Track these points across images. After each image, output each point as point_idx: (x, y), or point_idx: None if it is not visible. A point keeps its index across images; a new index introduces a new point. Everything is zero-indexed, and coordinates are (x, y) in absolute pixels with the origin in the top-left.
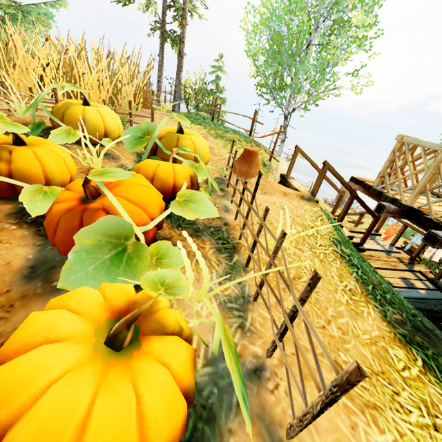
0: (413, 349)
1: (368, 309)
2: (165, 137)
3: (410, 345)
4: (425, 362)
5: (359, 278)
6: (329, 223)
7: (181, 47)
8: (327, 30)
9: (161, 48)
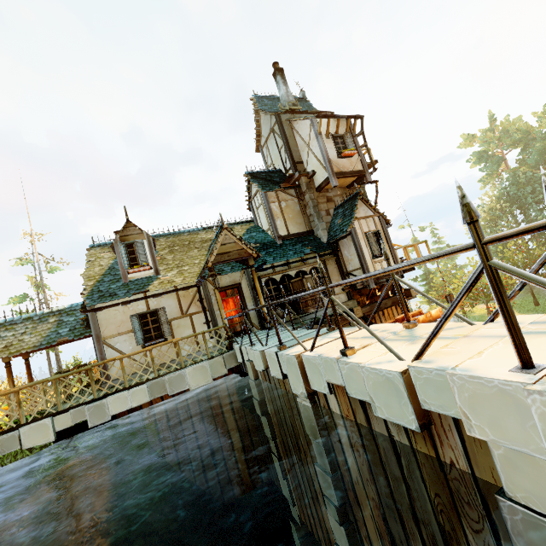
0: None
1: None
2: None
3: None
4: None
5: None
6: None
7: (56, 351)
8: None
9: (47, 356)
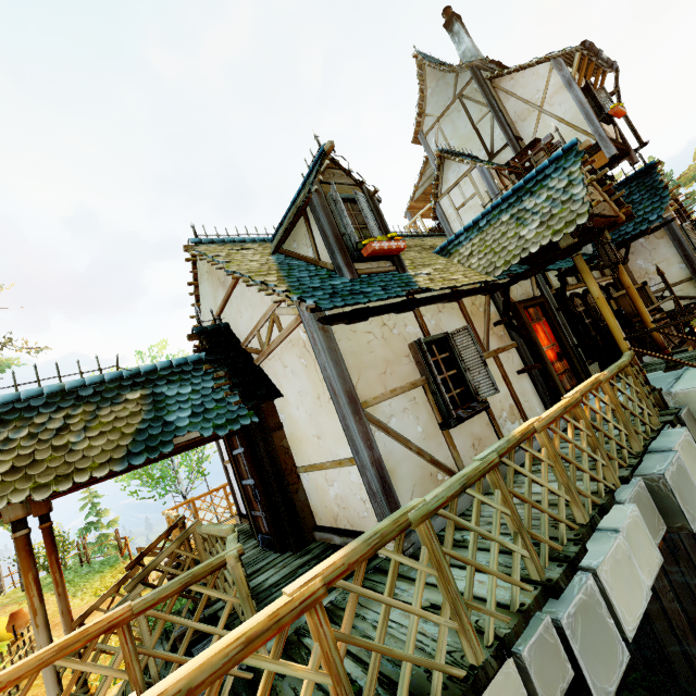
0: None
1: None
2: None
3: None
4: None
5: None
6: None
7: None
8: None
9: None
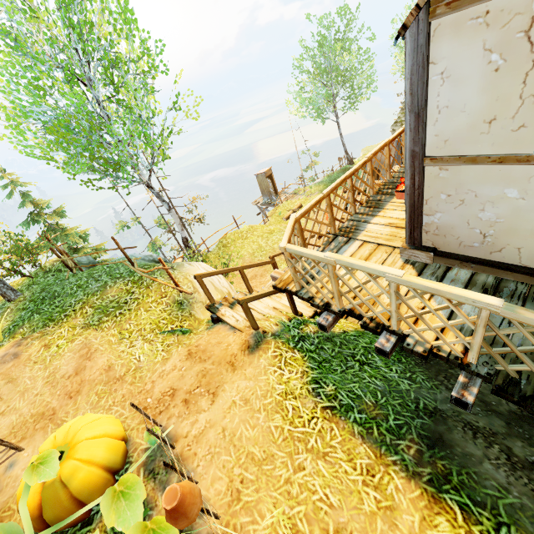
0: (446, 497)
1: (393, 481)
2: (44, 505)
3: (442, 492)
4: (461, 505)
5: (362, 429)
6: (292, 353)
7: None
8: (103, 78)
9: None
